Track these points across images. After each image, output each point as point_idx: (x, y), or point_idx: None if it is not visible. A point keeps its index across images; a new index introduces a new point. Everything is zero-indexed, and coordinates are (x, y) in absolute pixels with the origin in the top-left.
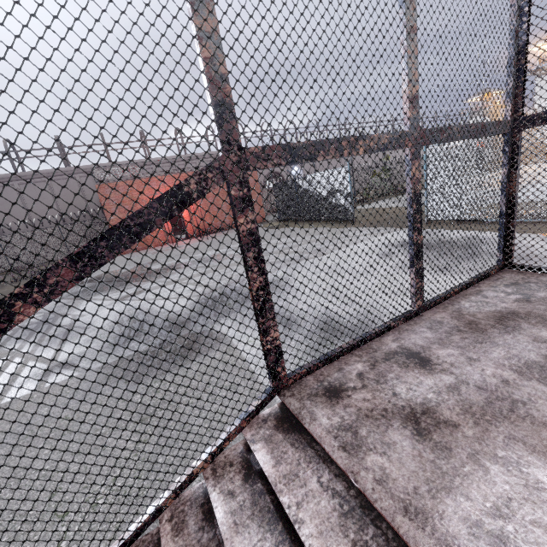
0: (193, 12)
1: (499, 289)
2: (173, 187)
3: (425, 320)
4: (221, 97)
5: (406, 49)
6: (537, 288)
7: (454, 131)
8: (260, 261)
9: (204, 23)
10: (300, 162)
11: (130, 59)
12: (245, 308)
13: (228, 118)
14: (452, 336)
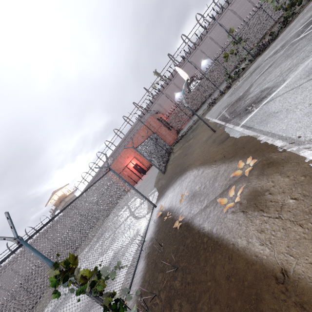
0: None
1: None
2: None
3: None
4: None
5: None
6: None
7: None
8: None
9: None
10: None
11: None
12: None
13: None
14: None
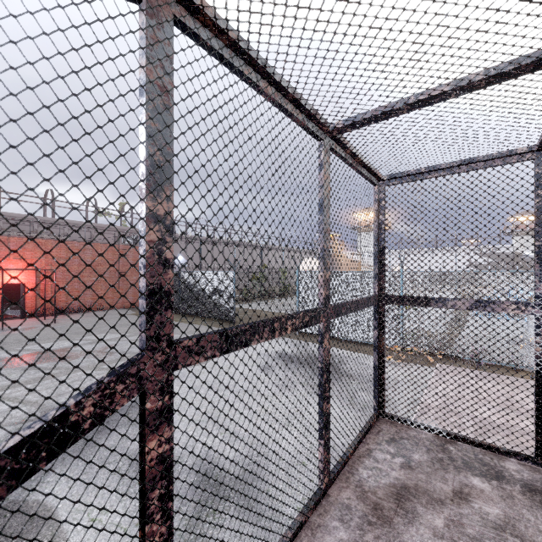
0: (148, 193)
1: (384, 447)
2: (51, 419)
3: (333, 503)
4: (160, 284)
5: (323, 244)
6: (410, 447)
7: (350, 305)
8: (167, 500)
9: (158, 205)
10: (235, 350)
11: (36, 236)
12: (94, 449)
13: (163, 308)
14: (366, 534)
